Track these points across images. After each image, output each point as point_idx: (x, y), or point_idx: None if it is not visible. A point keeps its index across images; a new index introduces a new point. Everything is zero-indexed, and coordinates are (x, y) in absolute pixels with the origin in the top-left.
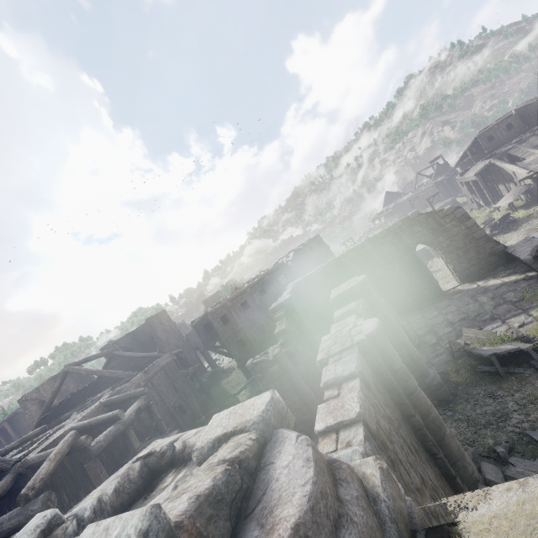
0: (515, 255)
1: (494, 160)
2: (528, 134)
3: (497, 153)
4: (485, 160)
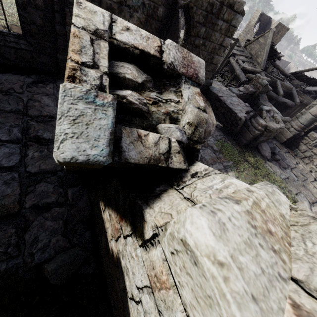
0: (227, 105)
1: None
2: None
3: None
4: None
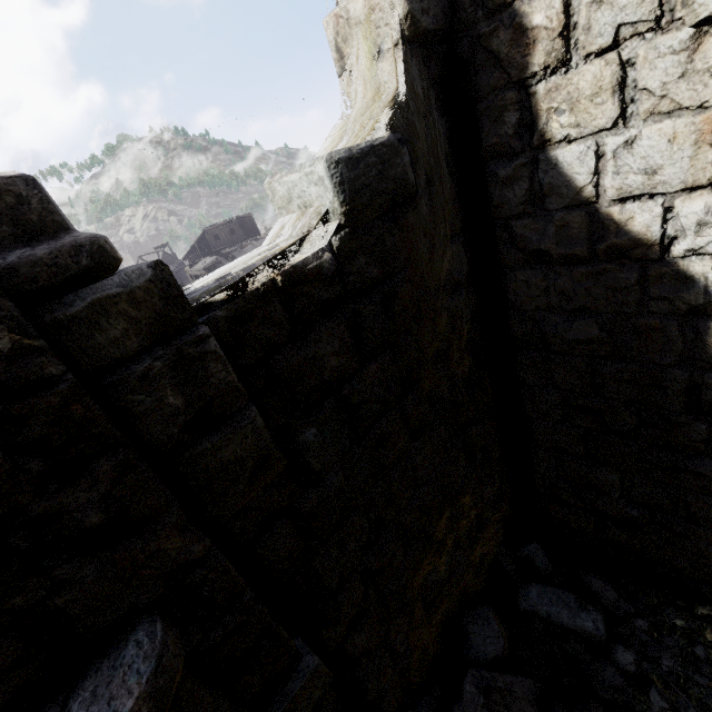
0: None
1: (221, 258)
2: (247, 242)
3: (223, 253)
4: (213, 256)
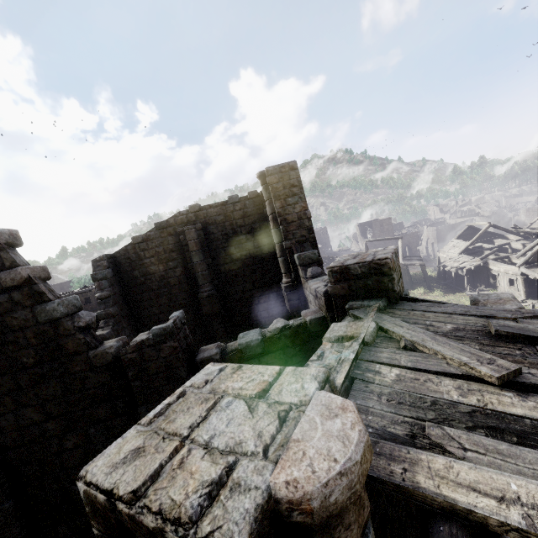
0: None
1: None
2: None
3: None
4: None
